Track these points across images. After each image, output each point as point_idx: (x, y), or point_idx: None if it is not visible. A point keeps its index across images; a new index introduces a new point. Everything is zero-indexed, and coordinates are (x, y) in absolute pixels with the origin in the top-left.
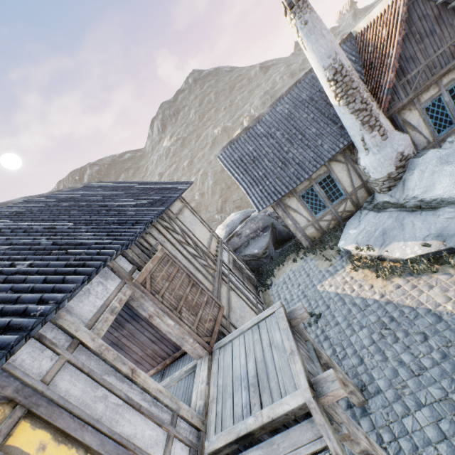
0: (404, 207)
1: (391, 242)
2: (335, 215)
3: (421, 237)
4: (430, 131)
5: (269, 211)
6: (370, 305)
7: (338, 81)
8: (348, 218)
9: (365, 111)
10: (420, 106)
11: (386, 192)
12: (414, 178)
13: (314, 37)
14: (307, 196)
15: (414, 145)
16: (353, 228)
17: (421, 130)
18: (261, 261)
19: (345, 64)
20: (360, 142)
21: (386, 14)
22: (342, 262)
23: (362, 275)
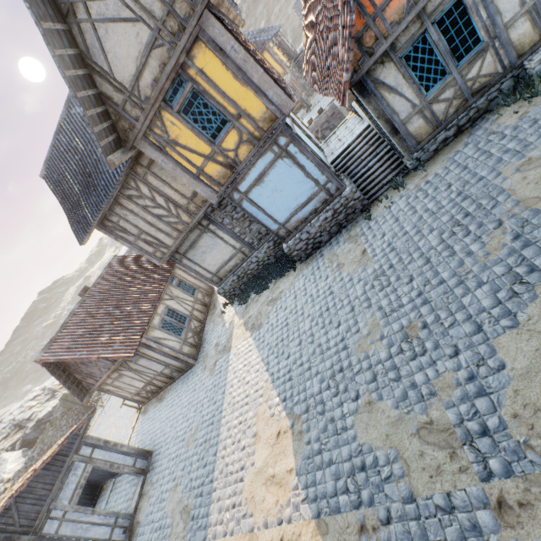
0: None
1: None
2: None
3: None
4: None
5: None
6: None
7: None
8: None
9: None
10: None
11: None
12: None
13: None
14: None
15: None
16: None
17: None
18: None
19: None
20: None
21: None
22: None
23: None
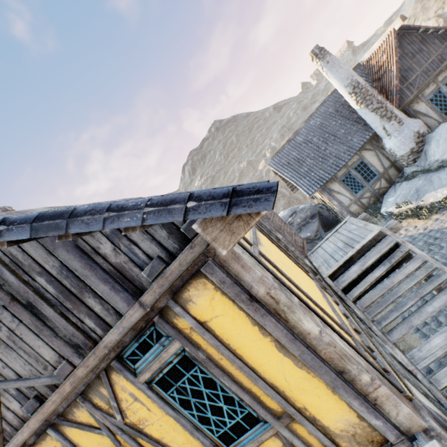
0: (429, 171)
1: (424, 195)
2: (373, 192)
3: (446, 184)
4: (438, 115)
5: (313, 204)
6: (417, 237)
7: (357, 93)
8: (384, 193)
9: (381, 108)
10: (425, 99)
11: (412, 164)
12: (432, 147)
13: (335, 69)
14: (346, 180)
15: (428, 127)
16: (391, 197)
17: (431, 115)
18: (314, 242)
19: (360, 81)
20: (382, 131)
21: (383, 46)
22: (387, 222)
23: (406, 223)
